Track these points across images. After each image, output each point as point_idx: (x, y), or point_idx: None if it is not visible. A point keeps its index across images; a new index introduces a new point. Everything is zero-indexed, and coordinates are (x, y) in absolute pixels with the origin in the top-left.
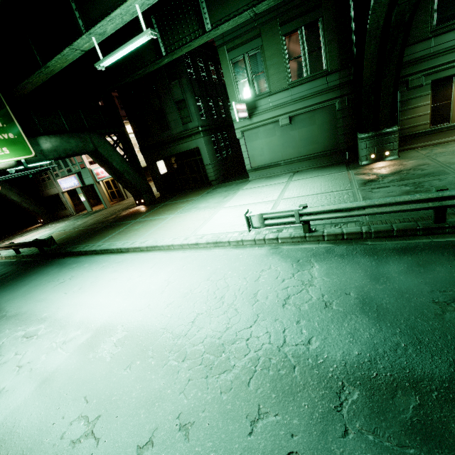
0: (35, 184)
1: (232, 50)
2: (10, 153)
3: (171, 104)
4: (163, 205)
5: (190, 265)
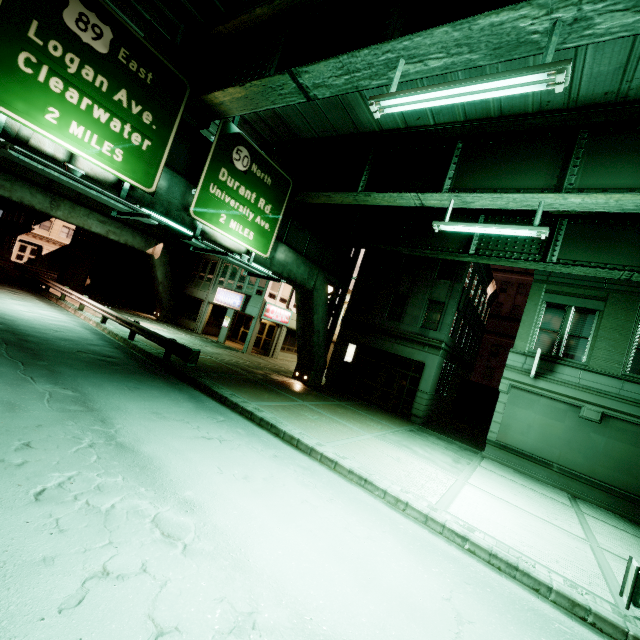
0: (189, 276)
1: (552, 293)
2: (252, 240)
3: (422, 299)
4: (340, 405)
5: (485, 593)
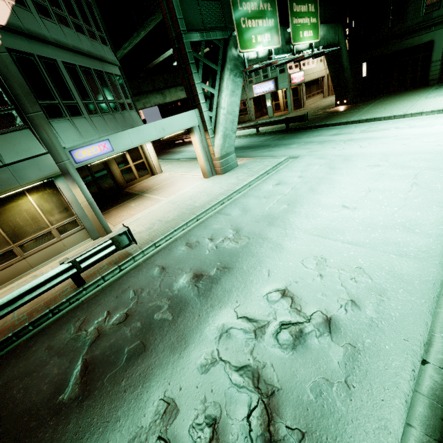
0: None
1: None
2: (312, 35)
3: None
4: (382, 101)
5: None
